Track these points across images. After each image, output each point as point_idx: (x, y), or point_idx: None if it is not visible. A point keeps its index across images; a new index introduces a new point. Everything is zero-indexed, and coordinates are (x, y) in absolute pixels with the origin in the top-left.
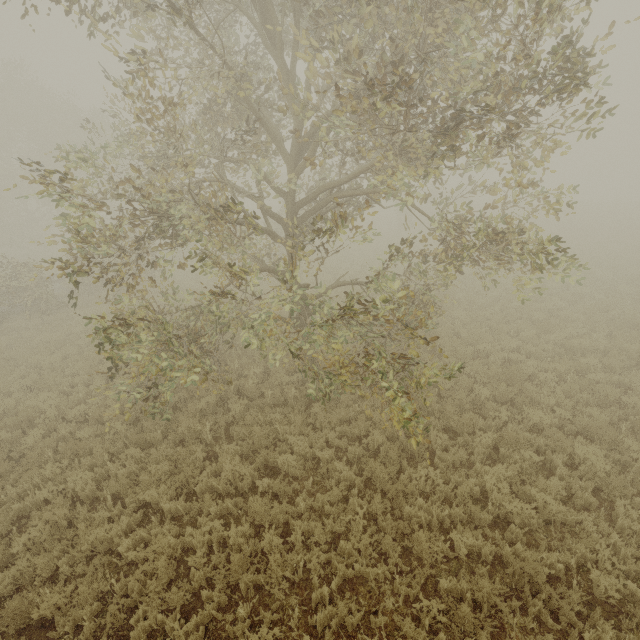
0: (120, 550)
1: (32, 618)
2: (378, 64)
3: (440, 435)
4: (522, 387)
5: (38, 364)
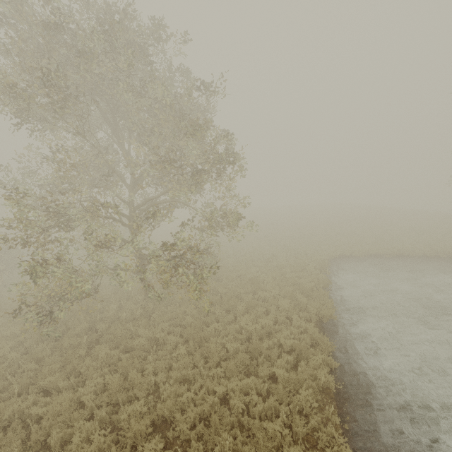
0: (32, 413)
1: None
2: (167, 153)
3: (221, 311)
4: (258, 285)
5: None
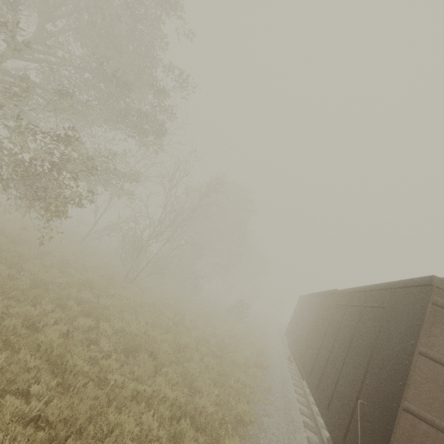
0: None
1: None
2: None
3: None
4: None
5: None
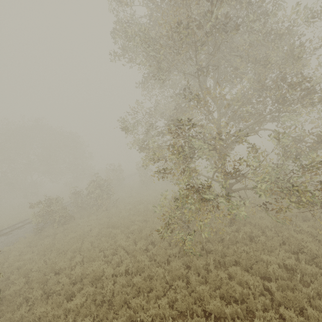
0: None
1: None
2: (274, 80)
3: None
4: None
5: (76, 249)
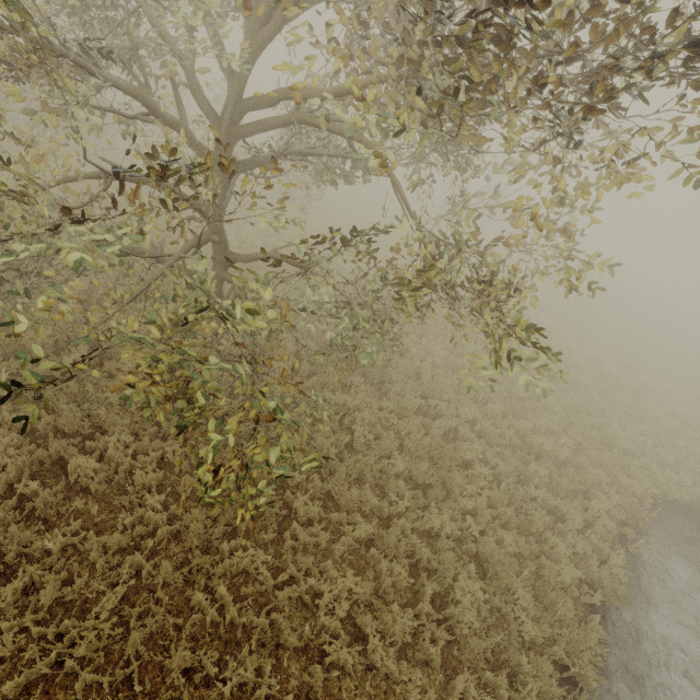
0: None
1: None
2: None
3: (310, 504)
4: (447, 474)
5: None
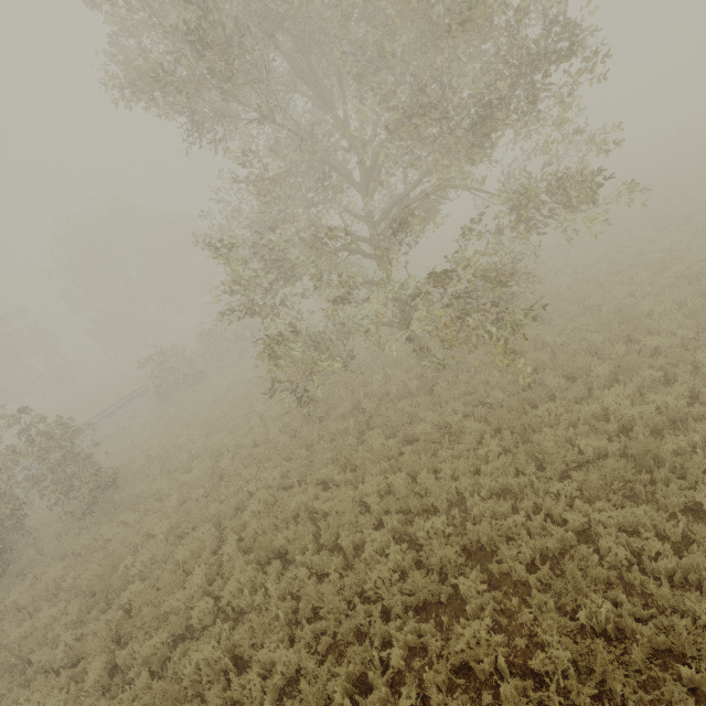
0: (316, 507)
1: (273, 552)
2: (411, 95)
3: (557, 380)
4: (638, 323)
5: (205, 419)
